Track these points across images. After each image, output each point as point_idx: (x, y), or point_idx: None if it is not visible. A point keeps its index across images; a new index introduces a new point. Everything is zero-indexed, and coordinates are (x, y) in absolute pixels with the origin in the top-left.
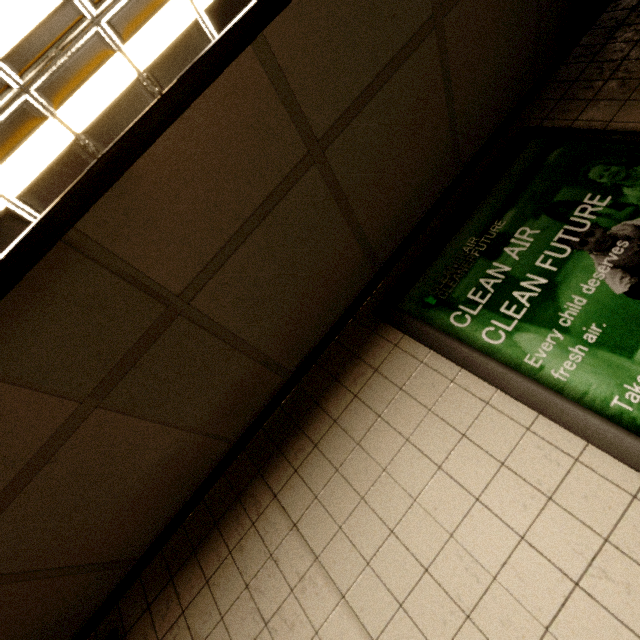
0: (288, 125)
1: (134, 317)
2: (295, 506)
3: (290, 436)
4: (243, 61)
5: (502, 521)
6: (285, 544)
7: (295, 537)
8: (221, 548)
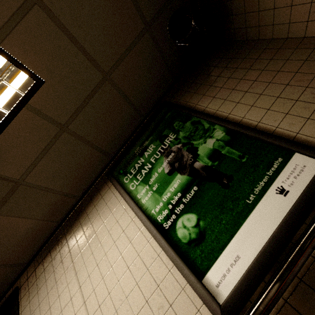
0: (48, 124)
1: (3, 187)
2: (71, 245)
3: (75, 220)
4: (23, 112)
5: (118, 249)
6: (66, 257)
7: (69, 255)
8: (49, 259)
